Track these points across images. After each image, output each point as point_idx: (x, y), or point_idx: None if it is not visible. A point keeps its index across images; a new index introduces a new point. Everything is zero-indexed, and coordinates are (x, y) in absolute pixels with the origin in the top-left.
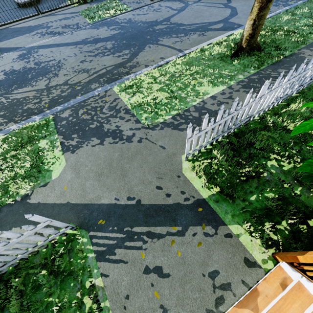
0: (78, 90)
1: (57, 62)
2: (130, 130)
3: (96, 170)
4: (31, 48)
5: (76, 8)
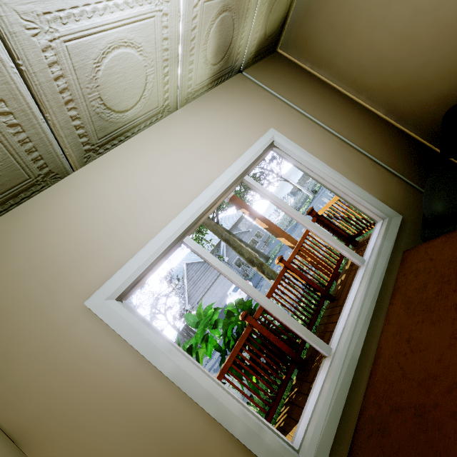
0: None
1: None
2: None
3: None
4: None
5: None
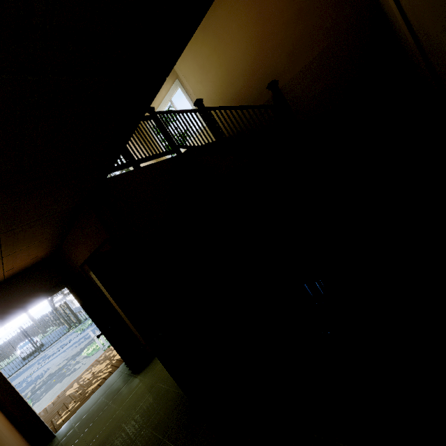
0: (56, 372)
1: (46, 370)
2: (81, 364)
3: (52, 395)
4: (26, 378)
5: (72, 331)
